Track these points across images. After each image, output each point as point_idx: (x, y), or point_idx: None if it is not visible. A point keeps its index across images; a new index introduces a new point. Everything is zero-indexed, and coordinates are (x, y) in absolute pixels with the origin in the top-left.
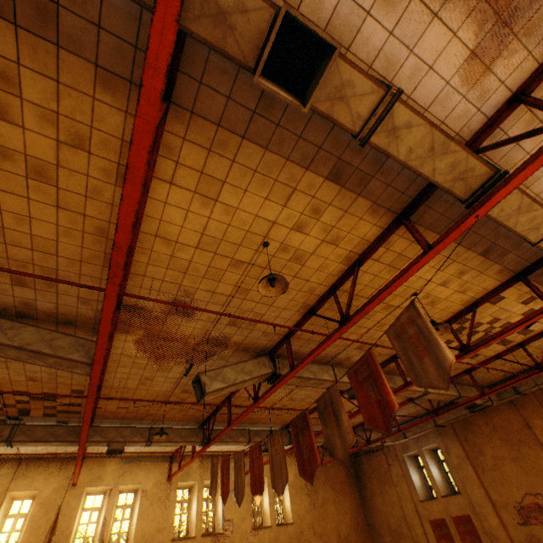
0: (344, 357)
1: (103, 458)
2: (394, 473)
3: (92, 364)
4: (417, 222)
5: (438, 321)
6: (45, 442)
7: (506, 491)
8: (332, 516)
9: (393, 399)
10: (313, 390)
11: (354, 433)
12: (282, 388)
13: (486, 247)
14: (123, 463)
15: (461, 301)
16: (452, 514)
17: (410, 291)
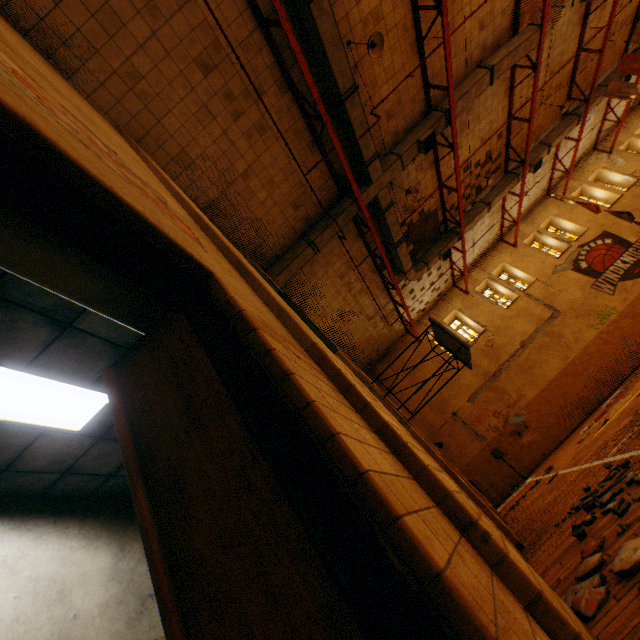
0: None
1: (510, 231)
2: None
3: (539, 29)
4: None
5: None
6: (502, 192)
7: None
8: None
9: None
10: None
11: None
12: None
13: None
14: (524, 222)
15: None
16: None
17: None
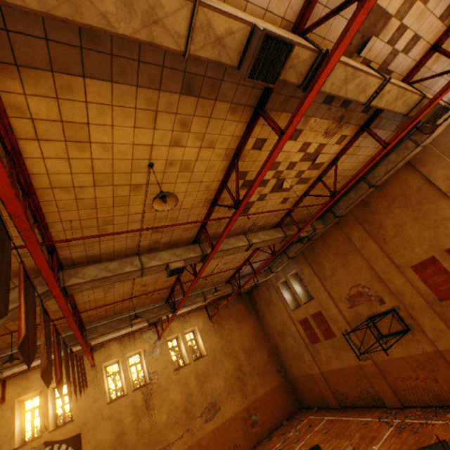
0: (151, 243)
1: (25, 373)
2: (274, 297)
3: None
4: (21, 64)
5: (214, 183)
6: None
7: (340, 289)
8: (237, 338)
9: (22, 326)
10: (156, 273)
11: (230, 284)
12: (121, 283)
13: (182, 81)
14: None
15: (219, 157)
16: (311, 313)
17: (142, 163)
